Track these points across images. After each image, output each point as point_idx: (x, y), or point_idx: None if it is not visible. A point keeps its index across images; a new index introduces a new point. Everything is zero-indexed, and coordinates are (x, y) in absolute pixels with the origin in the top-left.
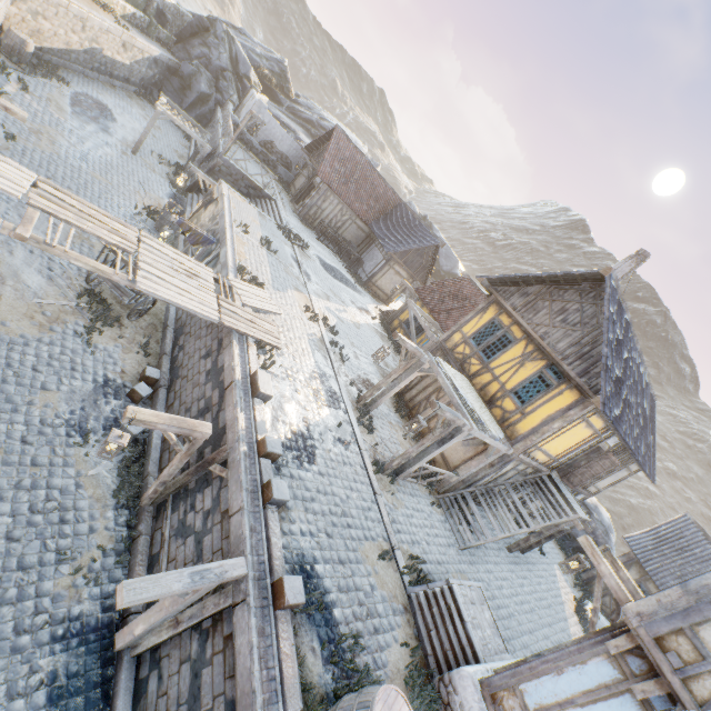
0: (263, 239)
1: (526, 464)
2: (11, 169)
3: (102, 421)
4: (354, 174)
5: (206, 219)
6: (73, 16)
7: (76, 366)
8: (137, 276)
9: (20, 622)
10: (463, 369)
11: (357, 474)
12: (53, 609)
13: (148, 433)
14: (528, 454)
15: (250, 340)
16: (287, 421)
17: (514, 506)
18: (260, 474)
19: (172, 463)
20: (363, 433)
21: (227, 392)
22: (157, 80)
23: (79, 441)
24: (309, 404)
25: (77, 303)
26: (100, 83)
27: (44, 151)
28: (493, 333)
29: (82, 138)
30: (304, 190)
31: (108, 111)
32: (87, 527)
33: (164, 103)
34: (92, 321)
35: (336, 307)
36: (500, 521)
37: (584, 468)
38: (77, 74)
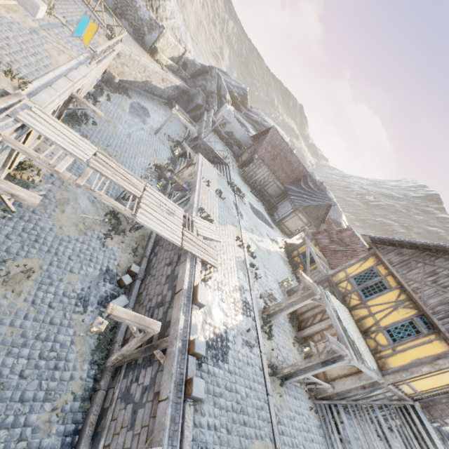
0: (218, 190)
1: (392, 392)
2: (85, 145)
3: (98, 297)
4: (280, 155)
5: (186, 174)
6: (141, 65)
7: (92, 258)
8: (137, 212)
9: (8, 445)
10: (345, 300)
11: (256, 374)
12: (31, 438)
13: None
14: (396, 386)
15: (198, 259)
16: (212, 324)
17: (377, 419)
18: (186, 369)
19: (130, 343)
20: (264, 338)
21: (176, 296)
22: (176, 97)
23: (81, 310)
24: (229, 311)
25: (103, 219)
26: (146, 97)
27: (110, 131)
28: (371, 278)
29: (130, 125)
30: (247, 161)
31: (147, 112)
32: (69, 374)
33: (177, 109)
34: (109, 230)
35: (256, 238)
36: (367, 439)
37: (445, 405)
38: (136, 93)
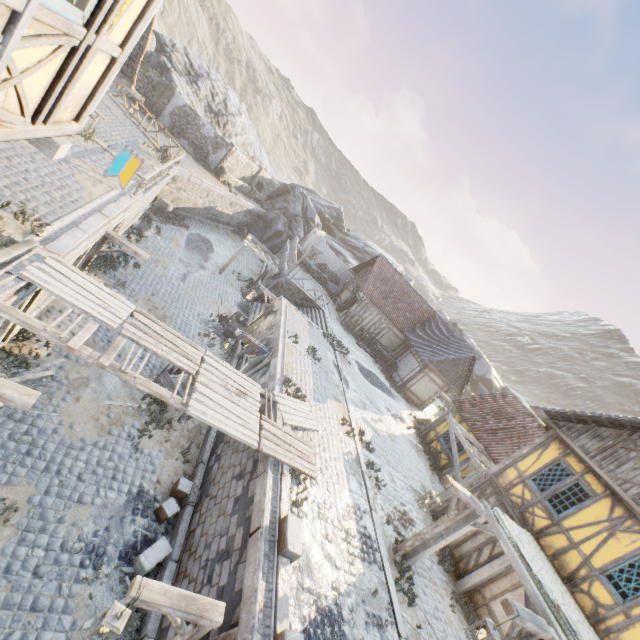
0: (310, 347)
1: None
2: (118, 303)
3: (121, 546)
4: (393, 291)
5: (264, 327)
6: (203, 189)
7: (117, 473)
8: (190, 398)
9: None
10: (525, 519)
11: None
12: None
13: (161, 565)
14: None
15: (285, 468)
16: (313, 589)
17: None
18: None
19: None
20: (402, 604)
21: (251, 540)
22: (248, 223)
23: (89, 574)
24: (340, 558)
25: (139, 405)
26: (209, 226)
27: (157, 274)
28: (560, 479)
29: (187, 263)
30: (348, 301)
31: (210, 244)
32: None
33: (250, 240)
34: (147, 423)
35: (371, 416)
36: None
37: None
38: (196, 222)
